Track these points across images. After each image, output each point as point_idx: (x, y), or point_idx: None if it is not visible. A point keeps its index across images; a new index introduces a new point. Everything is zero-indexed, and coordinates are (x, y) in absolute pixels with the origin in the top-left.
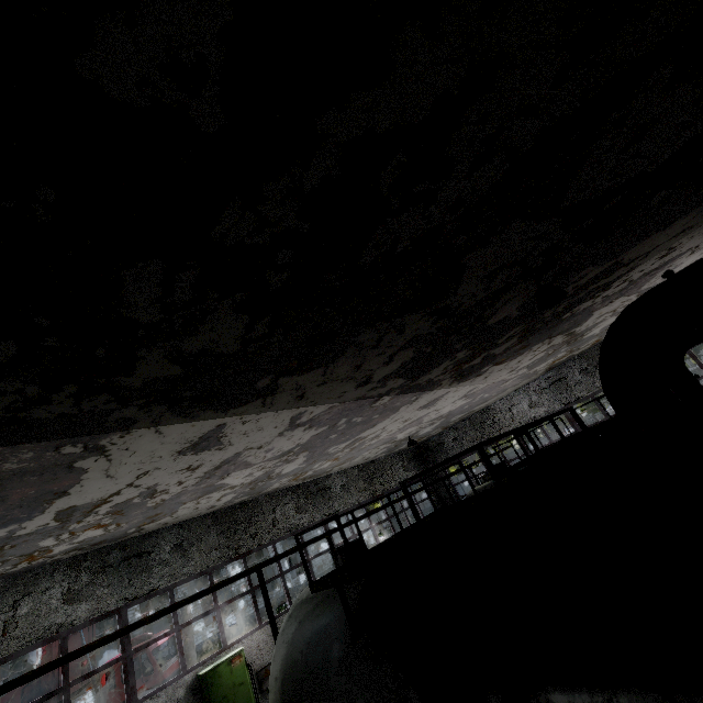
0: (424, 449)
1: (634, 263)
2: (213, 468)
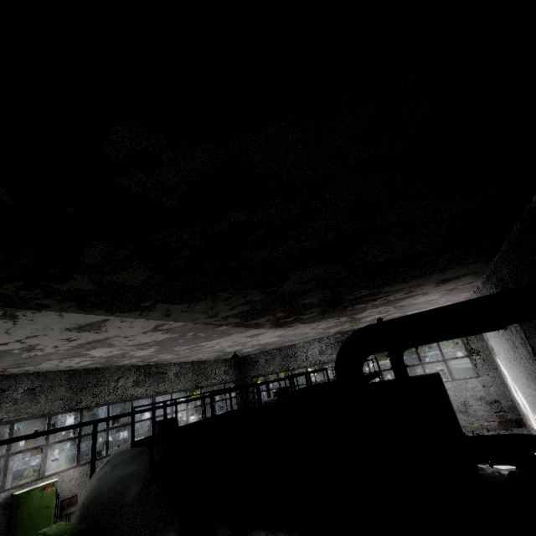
0: (243, 362)
1: (390, 293)
2: (86, 342)
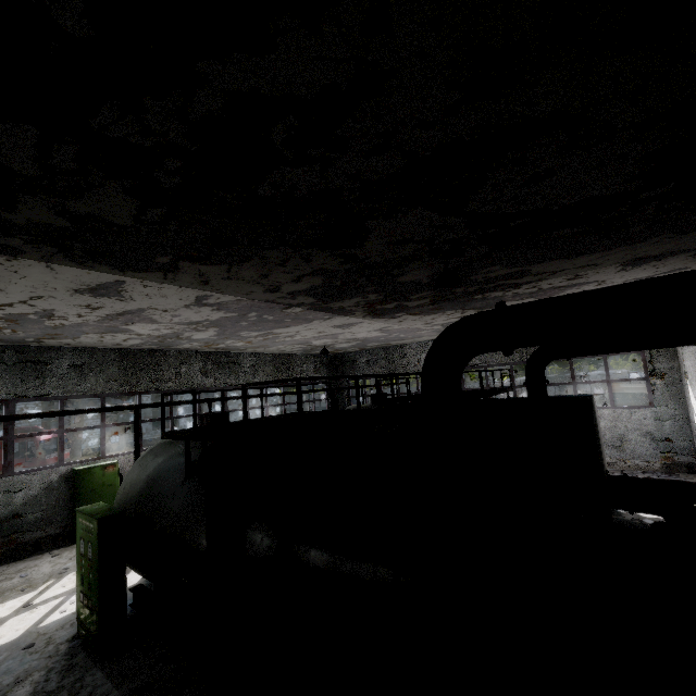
0: (339, 360)
1: (542, 275)
2: (116, 313)
